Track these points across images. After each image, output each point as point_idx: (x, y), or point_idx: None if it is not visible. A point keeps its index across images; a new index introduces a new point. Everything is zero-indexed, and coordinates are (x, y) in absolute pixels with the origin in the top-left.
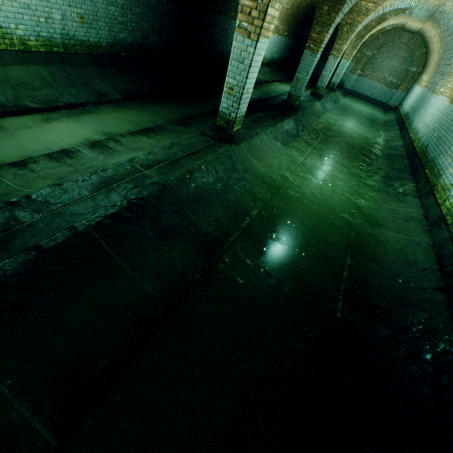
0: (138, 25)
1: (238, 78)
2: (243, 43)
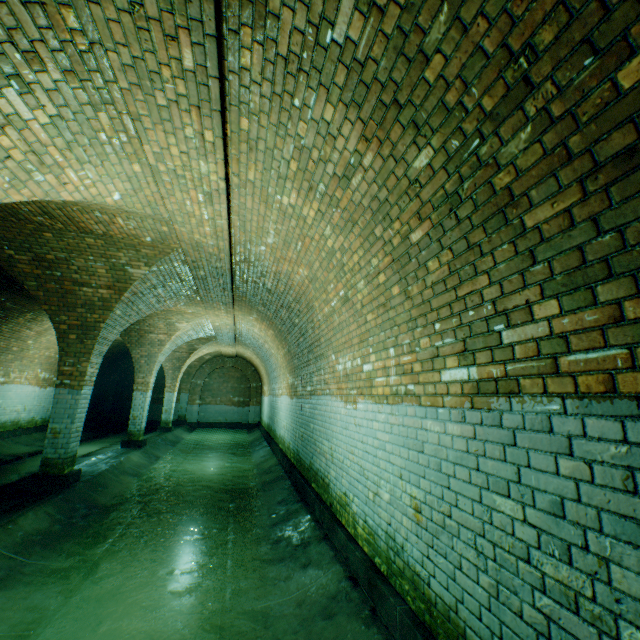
0: None
1: None
2: None
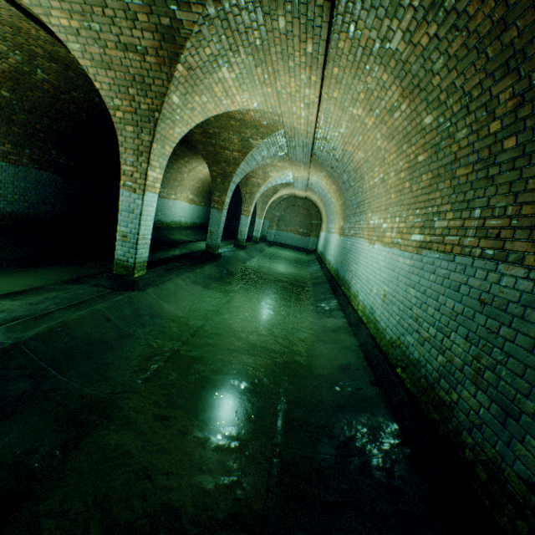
0: (23, 196)
1: (131, 225)
2: (130, 197)
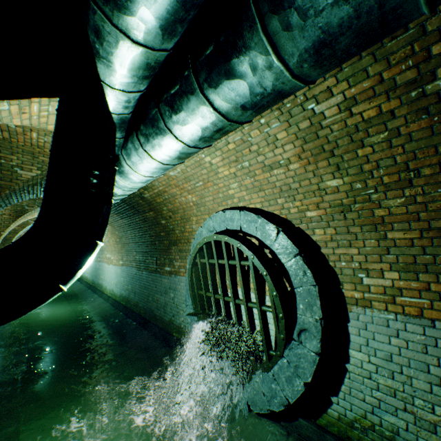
0: None
1: None
2: None
